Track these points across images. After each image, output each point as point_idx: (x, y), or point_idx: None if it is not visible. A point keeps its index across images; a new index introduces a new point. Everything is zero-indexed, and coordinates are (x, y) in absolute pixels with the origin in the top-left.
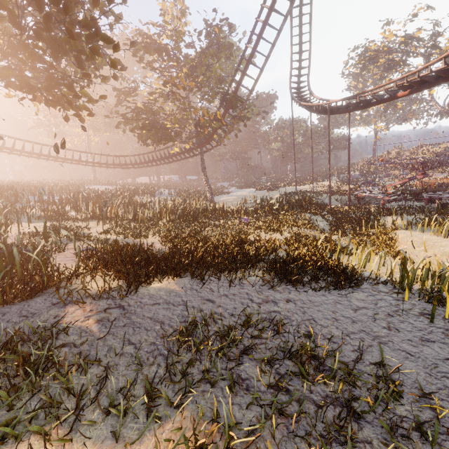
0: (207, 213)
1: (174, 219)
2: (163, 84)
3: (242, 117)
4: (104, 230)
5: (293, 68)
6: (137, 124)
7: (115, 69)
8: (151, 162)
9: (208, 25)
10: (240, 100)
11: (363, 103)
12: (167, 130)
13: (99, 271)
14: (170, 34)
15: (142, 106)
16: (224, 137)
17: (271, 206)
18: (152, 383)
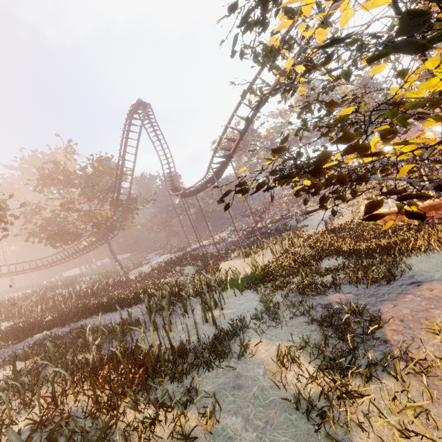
0: (109, 288)
1: (76, 300)
2: (60, 205)
3: (133, 209)
4: (12, 323)
5: (165, 169)
6: (45, 234)
7: (7, 231)
8: (68, 257)
9: (91, 159)
10: (121, 203)
11: (195, 191)
12: (70, 234)
13: (2, 341)
14: (62, 172)
15: (46, 222)
16: (120, 226)
17: (162, 267)
18: (15, 353)
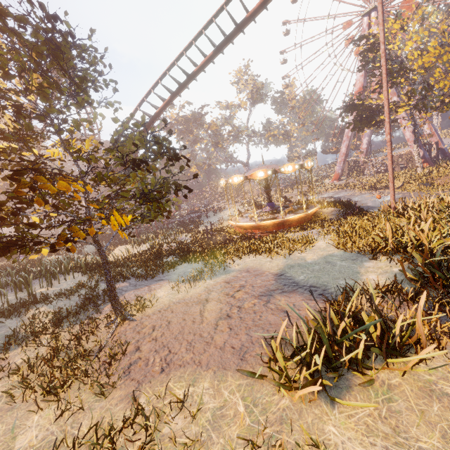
0: None
1: None
2: None
3: None
4: None
5: None
6: None
7: None
8: None
9: None
10: None
11: None
12: None
13: None
14: None
15: None
16: None
17: None
18: None
